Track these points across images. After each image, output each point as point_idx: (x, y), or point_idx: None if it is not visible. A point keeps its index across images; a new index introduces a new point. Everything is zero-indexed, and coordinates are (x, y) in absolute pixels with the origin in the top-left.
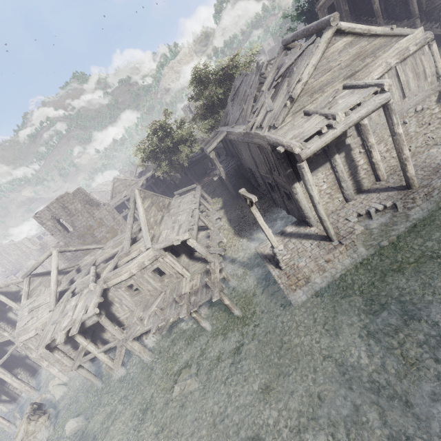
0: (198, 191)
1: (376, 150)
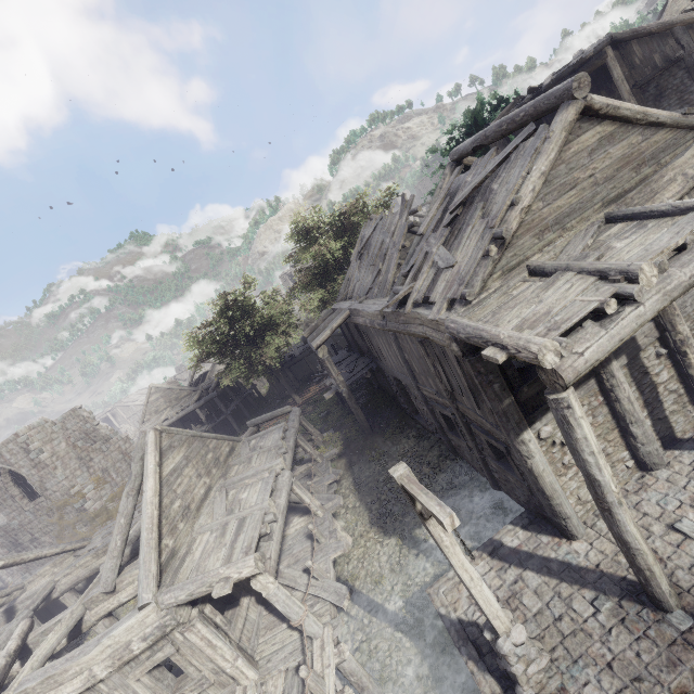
0: (295, 420)
1: None
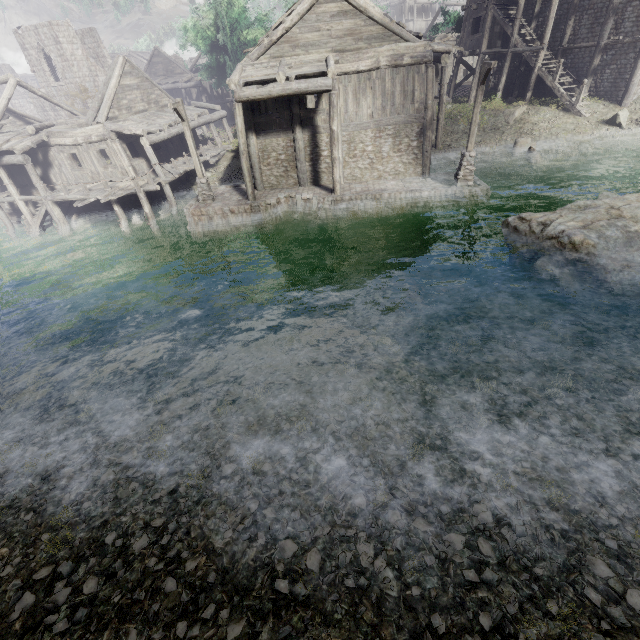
0: (216, 114)
1: (339, 147)
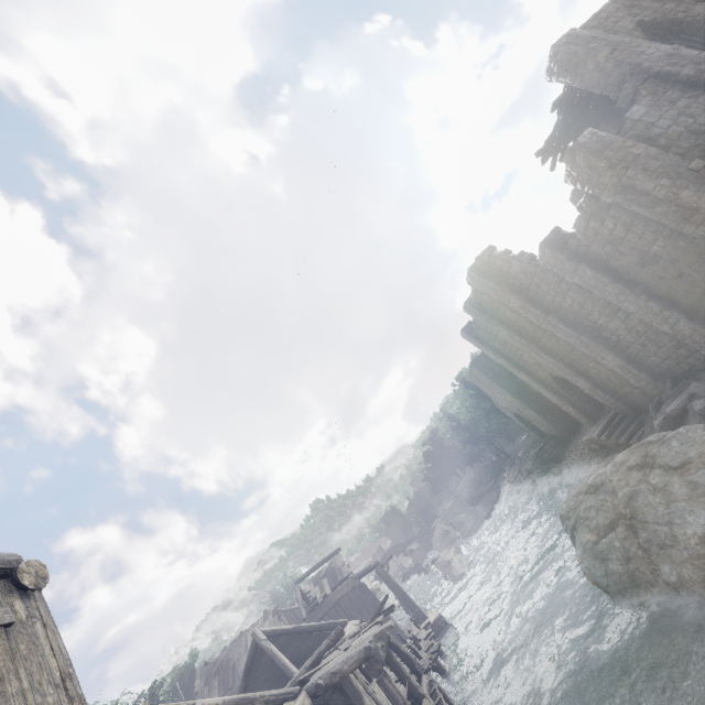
0: None
1: None
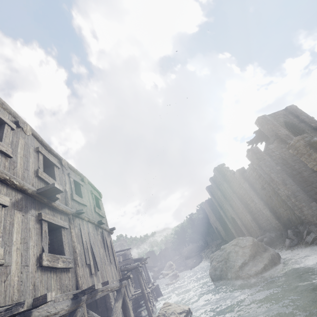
0: None
1: None
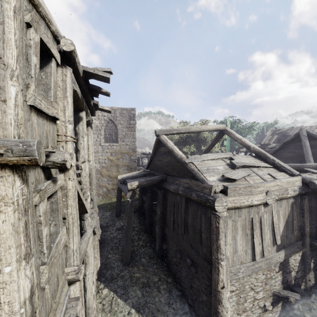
0: None
1: None
